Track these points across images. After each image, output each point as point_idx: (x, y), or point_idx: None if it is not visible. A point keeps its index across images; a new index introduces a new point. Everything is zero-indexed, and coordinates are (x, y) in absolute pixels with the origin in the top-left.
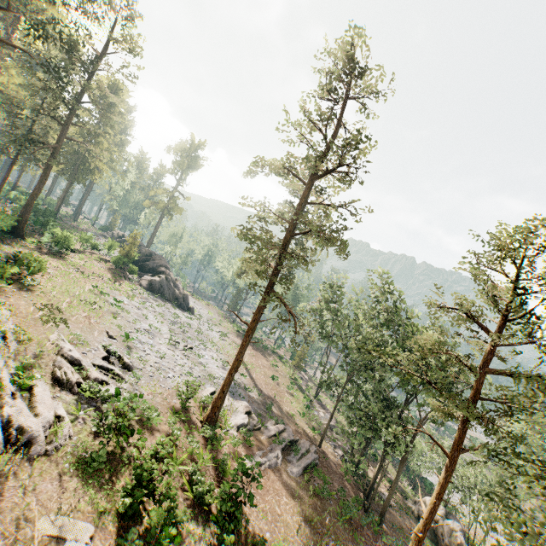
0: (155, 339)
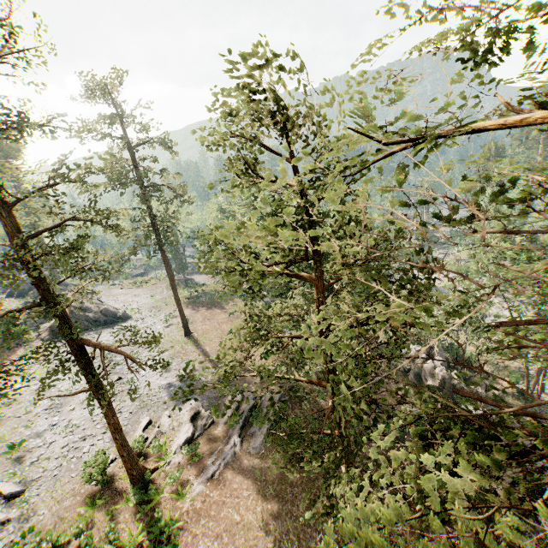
0: (64, 409)
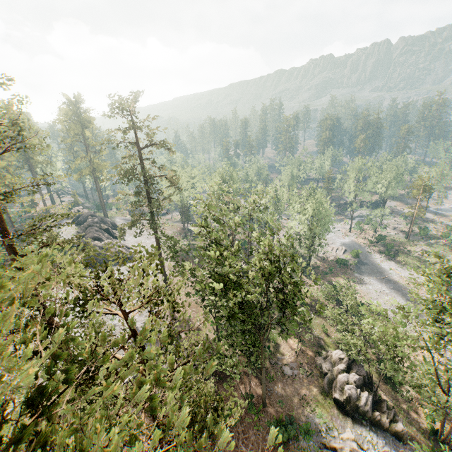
0: None
